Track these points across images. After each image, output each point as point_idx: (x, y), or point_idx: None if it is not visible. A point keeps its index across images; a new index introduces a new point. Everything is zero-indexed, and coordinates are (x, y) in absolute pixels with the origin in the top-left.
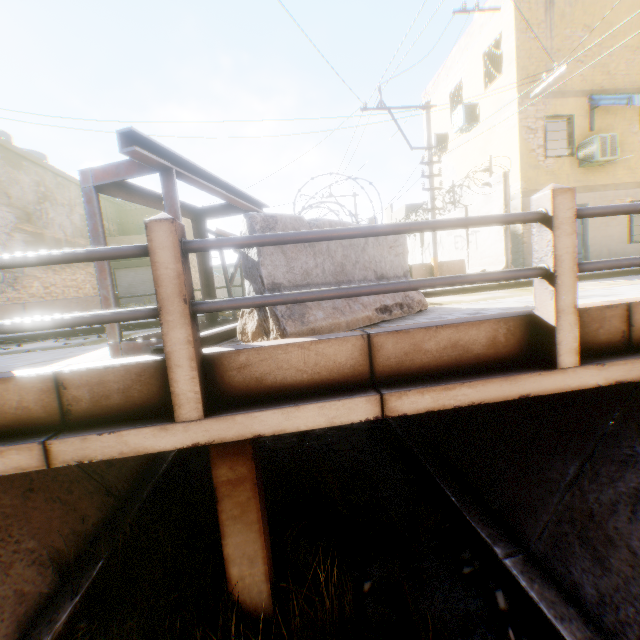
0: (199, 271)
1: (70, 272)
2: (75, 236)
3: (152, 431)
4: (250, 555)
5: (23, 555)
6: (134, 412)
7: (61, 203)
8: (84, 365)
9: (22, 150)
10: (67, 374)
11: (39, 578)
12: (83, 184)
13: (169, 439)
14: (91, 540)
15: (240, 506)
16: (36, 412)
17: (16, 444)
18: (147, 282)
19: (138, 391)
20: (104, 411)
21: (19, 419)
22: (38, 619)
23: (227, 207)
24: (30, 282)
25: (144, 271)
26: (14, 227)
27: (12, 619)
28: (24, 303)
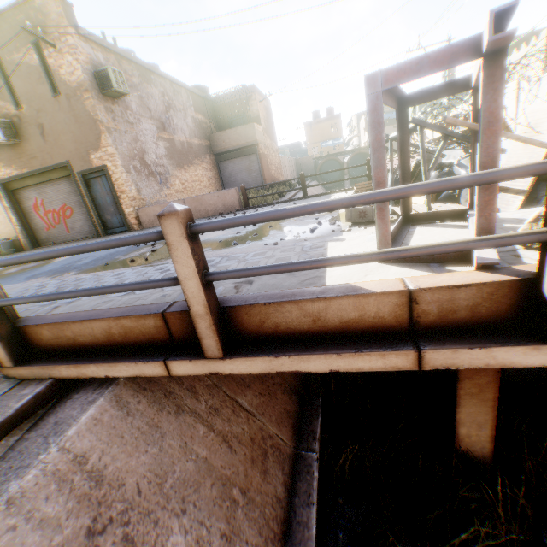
0: (399, 166)
1: (193, 169)
2: (190, 137)
3: (522, 350)
4: (478, 422)
5: (277, 387)
6: (476, 326)
7: (178, 109)
8: (424, 282)
9: (148, 65)
10: (419, 292)
11: (290, 402)
12: (367, 91)
13: (538, 358)
14: (303, 379)
15: (477, 387)
16: (387, 321)
17: (392, 349)
18: (243, 171)
19: (484, 308)
20: (447, 323)
21: (373, 325)
22: (301, 428)
23: (439, 88)
24: (173, 181)
25: (239, 161)
26: (156, 137)
27: (289, 427)
28: (182, 199)
